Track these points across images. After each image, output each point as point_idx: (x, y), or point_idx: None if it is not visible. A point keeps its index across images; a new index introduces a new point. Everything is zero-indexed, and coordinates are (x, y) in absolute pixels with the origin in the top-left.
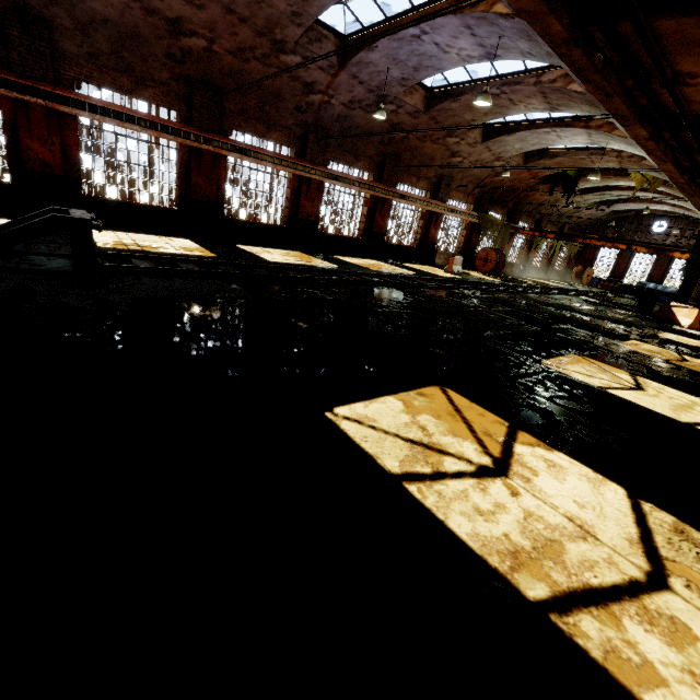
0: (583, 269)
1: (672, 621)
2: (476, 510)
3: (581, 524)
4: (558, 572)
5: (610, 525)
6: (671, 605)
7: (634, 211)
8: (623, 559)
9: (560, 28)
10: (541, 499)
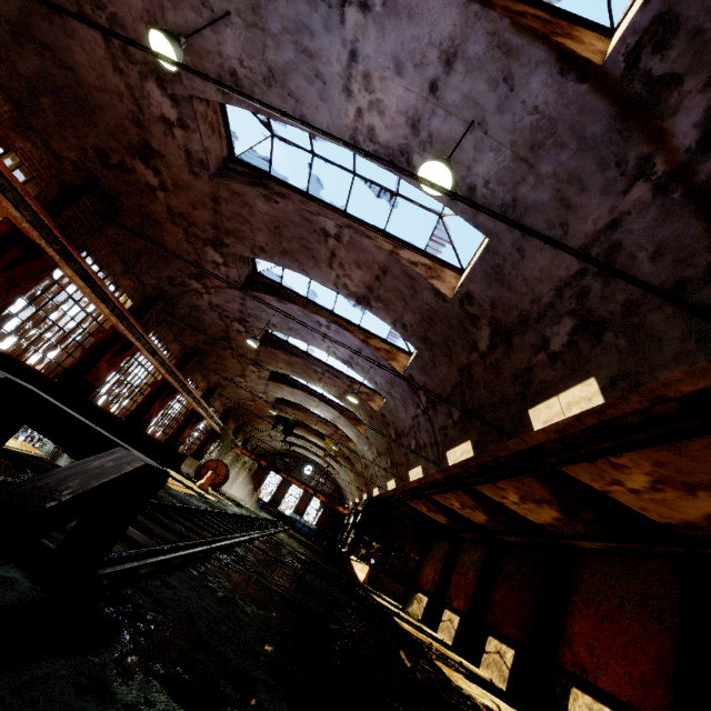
0: (253, 488)
1: None
2: None
3: None
4: None
5: None
6: None
7: (299, 453)
8: None
9: (502, 454)
10: None
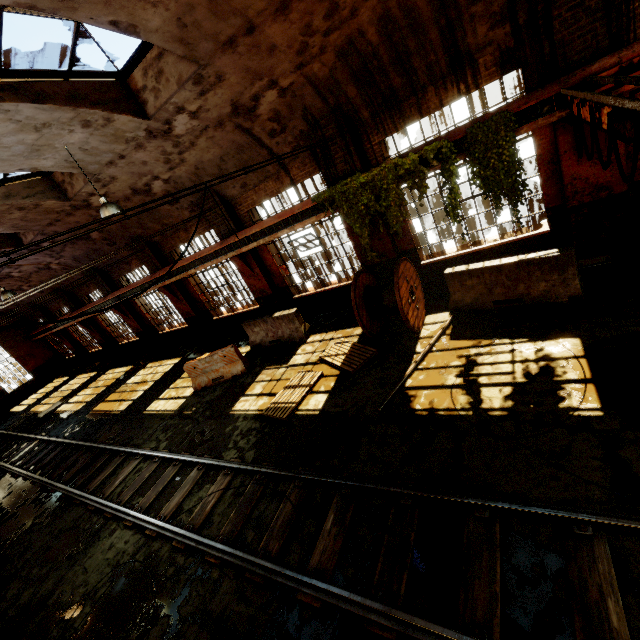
0: None
1: None
2: None
3: None
4: None
5: None
6: None
7: None
8: None
9: None
10: None
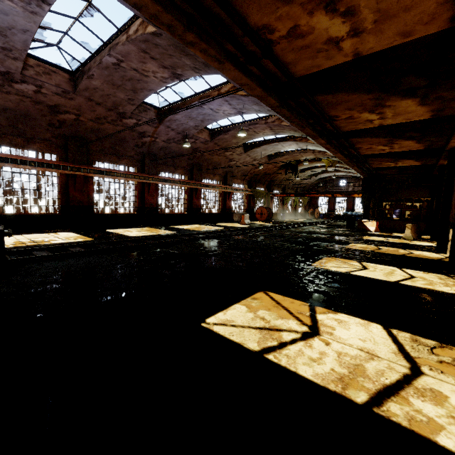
0: (313, 210)
1: (432, 391)
2: (311, 359)
3: (367, 351)
4: (367, 382)
5: (382, 347)
6: (427, 382)
7: (329, 177)
8: (396, 364)
9: (274, 102)
10: (342, 342)
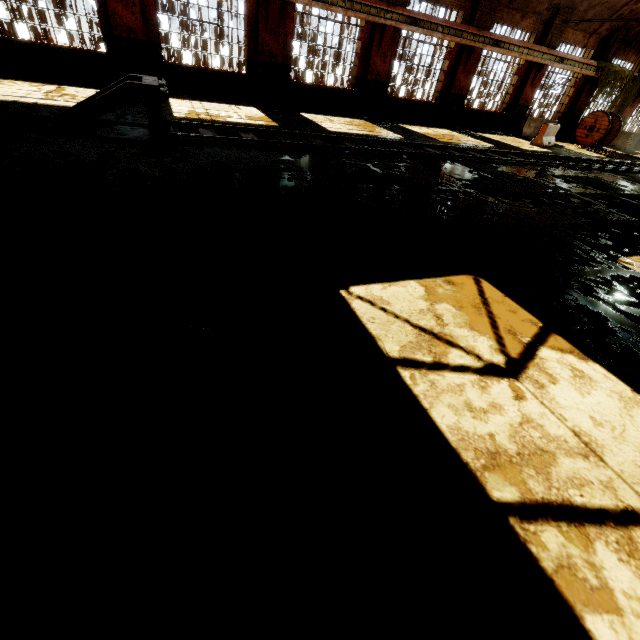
0: None
1: None
2: (467, 405)
3: (588, 442)
4: (537, 482)
5: (627, 450)
6: None
7: None
8: (627, 487)
9: None
10: (550, 408)
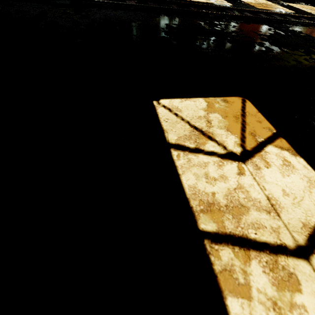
0: None
1: (289, 275)
2: (205, 175)
3: (274, 204)
4: (231, 222)
5: (298, 211)
6: (298, 268)
7: None
8: (288, 232)
9: None
10: (258, 182)
